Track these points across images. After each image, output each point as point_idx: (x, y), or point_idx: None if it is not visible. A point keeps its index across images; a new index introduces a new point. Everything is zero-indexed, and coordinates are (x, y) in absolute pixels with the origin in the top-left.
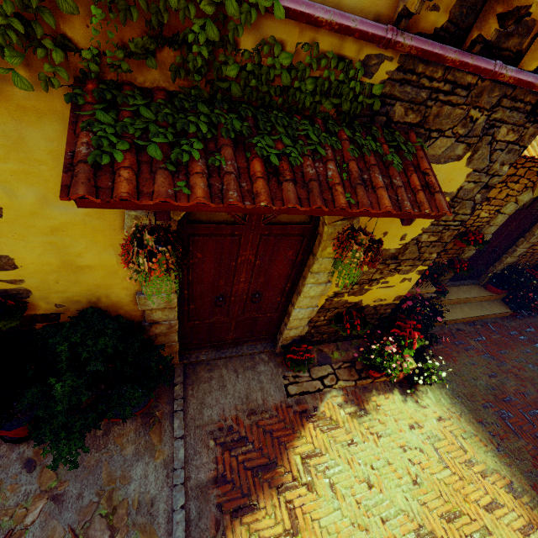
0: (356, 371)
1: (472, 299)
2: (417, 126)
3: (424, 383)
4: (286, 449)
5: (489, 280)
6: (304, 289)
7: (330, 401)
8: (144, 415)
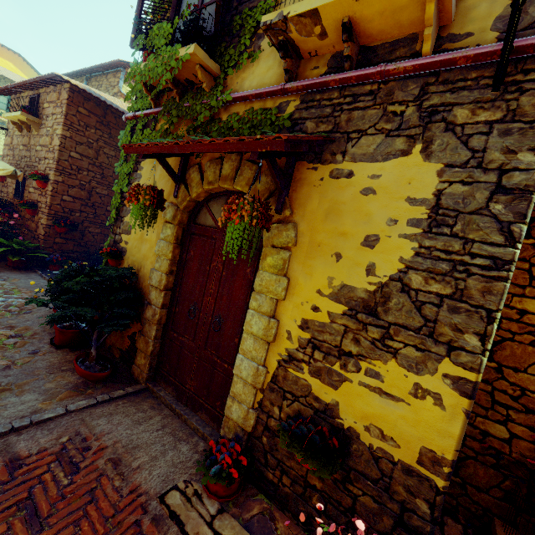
0: None
1: None
2: (332, 132)
3: None
4: None
5: None
6: (247, 315)
7: None
8: (85, 382)
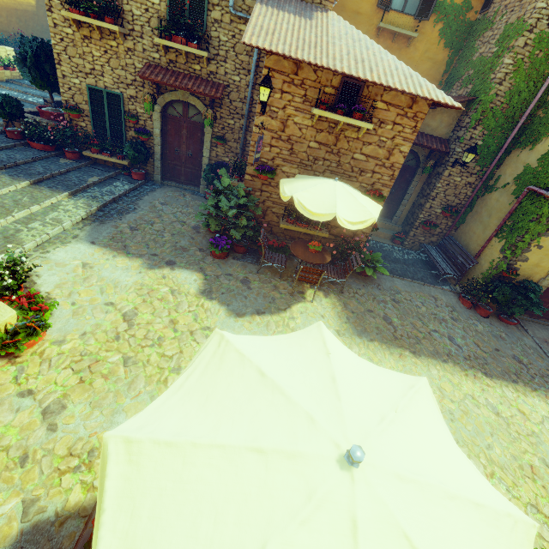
0: None
1: None
2: None
3: None
4: None
5: None
6: None
7: None
8: (515, 326)
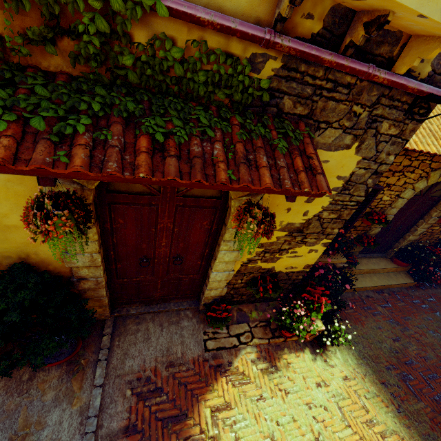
0: (270, 330)
1: (380, 270)
2: (306, 117)
3: (332, 344)
4: (197, 401)
5: (395, 254)
6: (219, 255)
7: (244, 357)
8: (69, 363)
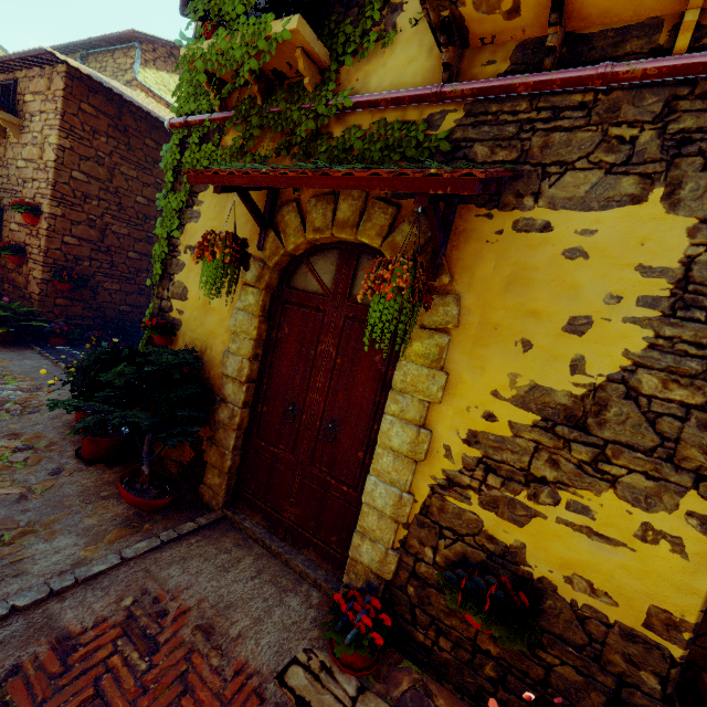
0: None
1: None
2: (517, 163)
3: None
4: None
5: None
6: (382, 423)
7: None
8: (139, 514)
